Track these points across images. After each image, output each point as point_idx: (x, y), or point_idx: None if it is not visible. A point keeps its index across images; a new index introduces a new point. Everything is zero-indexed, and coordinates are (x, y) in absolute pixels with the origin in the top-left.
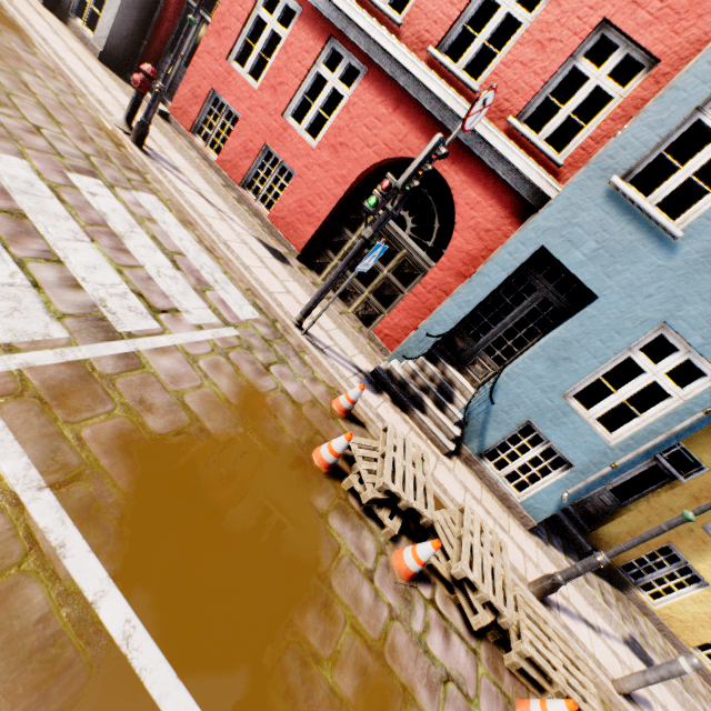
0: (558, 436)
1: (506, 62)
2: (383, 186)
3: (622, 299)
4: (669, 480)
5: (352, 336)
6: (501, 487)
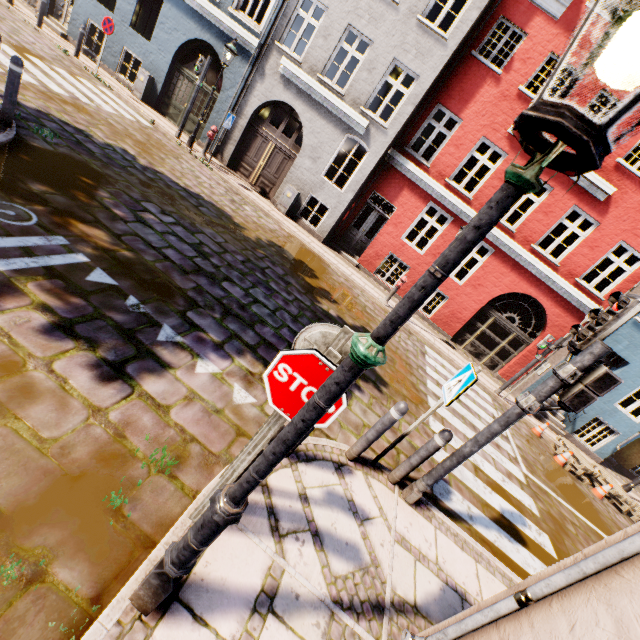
0: (612, 421)
1: (573, 254)
2: (549, 340)
3: None
4: None
5: (497, 382)
6: (584, 446)
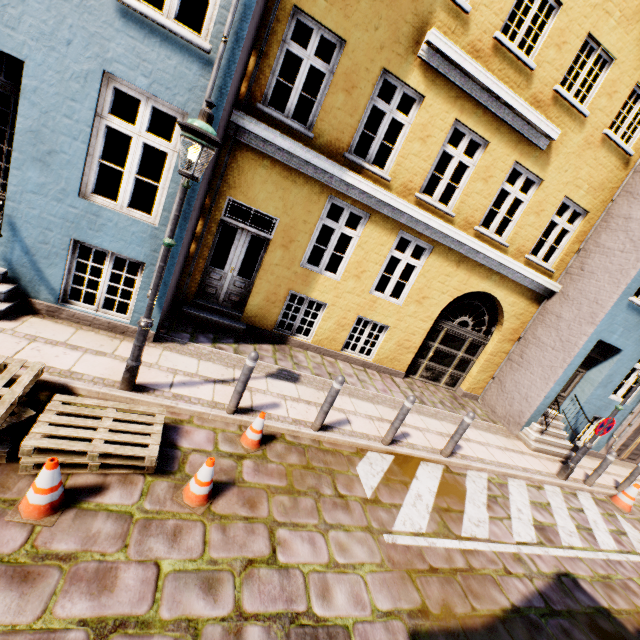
0: (108, 241)
1: None
2: None
3: (48, 55)
4: (267, 243)
5: None
6: (102, 319)
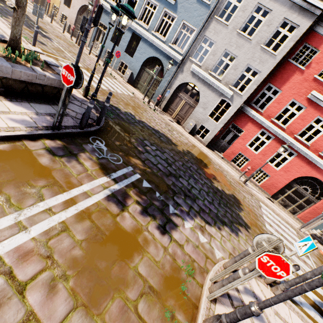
0: None
1: None
2: None
3: None
4: None
5: (297, 222)
6: None
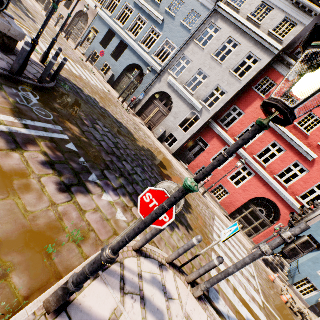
0: (315, 282)
1: (295, 183)
2: (281, 226)
3: None
4: None
5: (251, 244)
6: (299, 294)
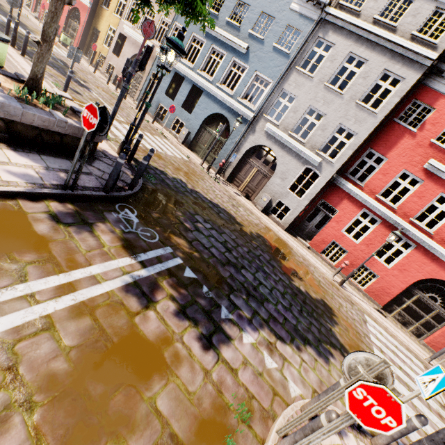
0: None
1: None
2: None
3: None
4: None
5: (424, 349)
6: None
